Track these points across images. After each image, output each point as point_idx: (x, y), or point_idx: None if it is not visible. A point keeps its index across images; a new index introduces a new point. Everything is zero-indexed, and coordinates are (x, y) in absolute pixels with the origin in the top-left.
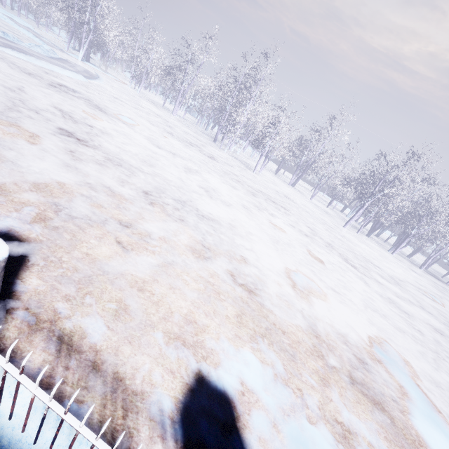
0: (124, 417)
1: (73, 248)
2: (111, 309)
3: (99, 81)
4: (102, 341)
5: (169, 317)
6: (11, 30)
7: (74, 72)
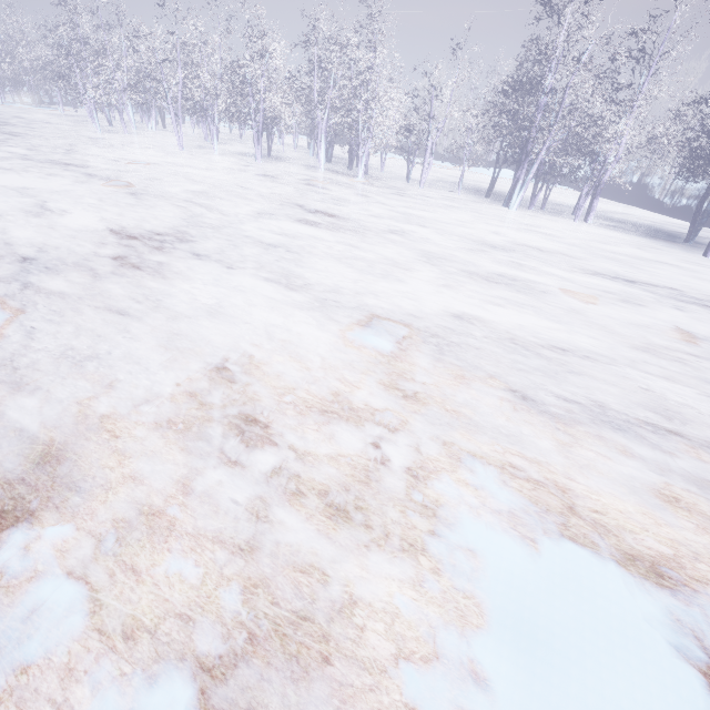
0: None
1: None
2: None
3: None
4: None
5: None
6: None
7: None
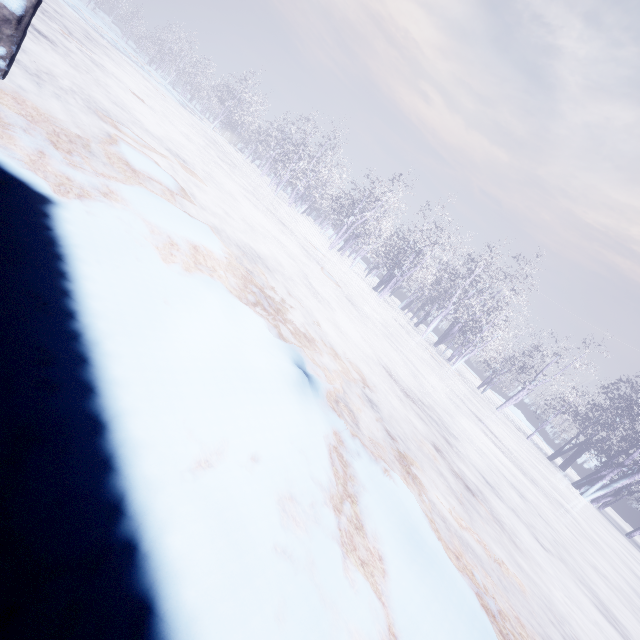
0: None
1: None
2: None
3: (197, 119)
4: None
5: None
6: None
7: (170, 94)
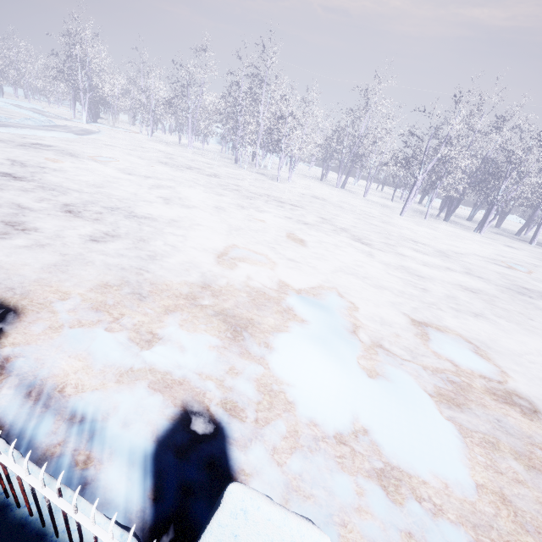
0: None
1: None
2: None
3: (96, 135)
4: None
5: None
6: (10, 114)
7: (61, 132)
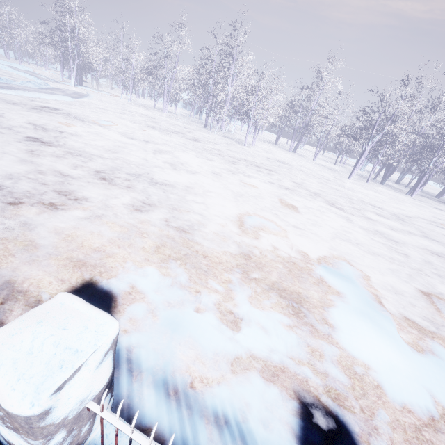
0: (2, 303)
1: (4, 211)
2: (21, 245)
3: (87, 98)
4: (3, 263)
5: (78, 249)
6: (9, 76)
7: (60, 95)
